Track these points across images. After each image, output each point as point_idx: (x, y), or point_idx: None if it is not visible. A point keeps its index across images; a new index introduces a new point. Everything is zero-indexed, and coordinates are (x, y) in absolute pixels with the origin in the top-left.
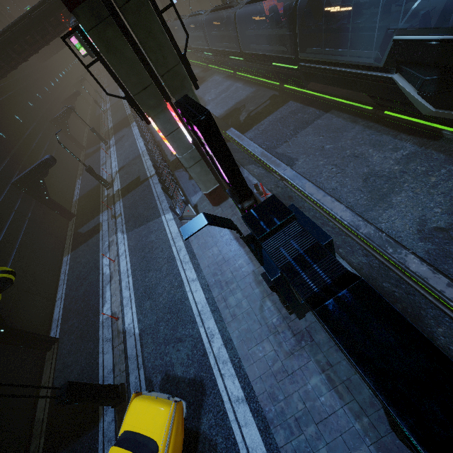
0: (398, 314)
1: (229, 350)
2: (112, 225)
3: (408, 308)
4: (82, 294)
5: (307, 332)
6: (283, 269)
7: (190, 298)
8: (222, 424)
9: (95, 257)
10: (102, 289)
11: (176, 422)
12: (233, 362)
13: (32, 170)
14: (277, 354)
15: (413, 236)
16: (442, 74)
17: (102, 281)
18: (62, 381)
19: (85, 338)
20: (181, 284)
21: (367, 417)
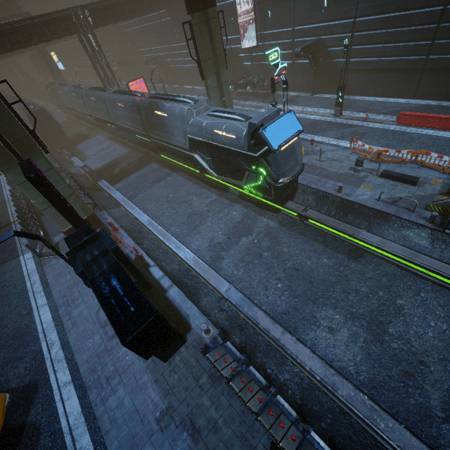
0: (124, 272)
1: (66, 350)
2: None
3: (192, 290)
4: None
5: None
6: (83, 265)
7: (36, 321)
8: (48, 407)
9: None
10: None
11: None
12: (67, 358)
13: None
14: (103, 340)
15: (206, 248)
16: (212, 157)
17: None
18: None
19: None
20: (30, 311)
21: (151, 357)
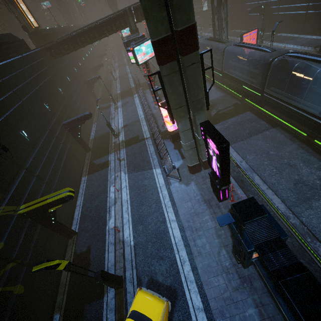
0: None
1: (195, 275)
2: (117, 165)
3: None
4: (95, 207)
5: (248, 278)
6: (257, 247)
7: (170, 232)
8: (187, 320)
9: (104, 184)
10: (109, 208)
11: (166, 314)
12: (197, 283)
13: (77, 119)
14: (227, 286)
15: None
16: None
17: (109, 202)
18: (79, 262)
19: (96, 238)
20: (164, 220)
21: None
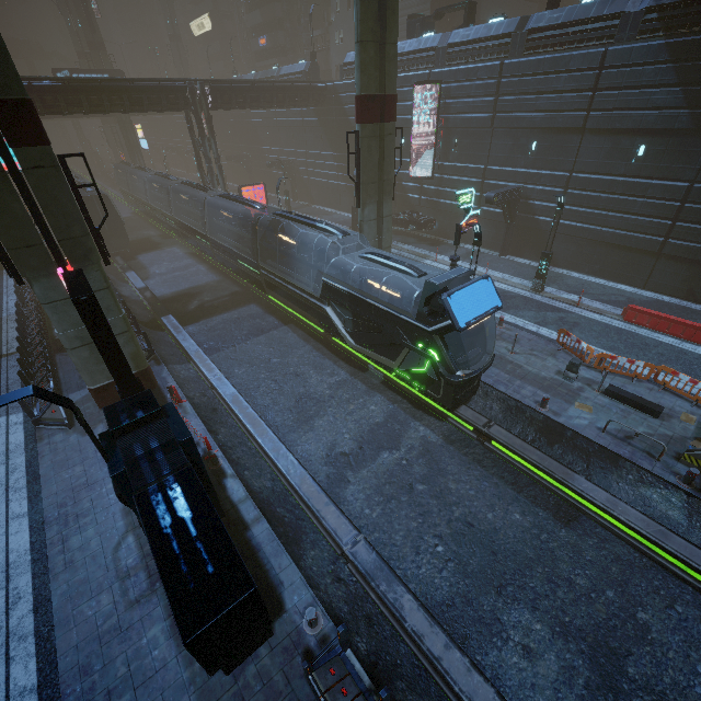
0: (202, 490)
1: (40, 617)
2: None
3: (290, 533)
4: None
5: None
6: (128, 463)
7: None
8: None
9: None
10: None
11: None
12: (39, 633)
13: None
14: (116, 606)
15: (321, 459)
16: (354, 317)
17: None
18: None
19: None
20: None
21: None
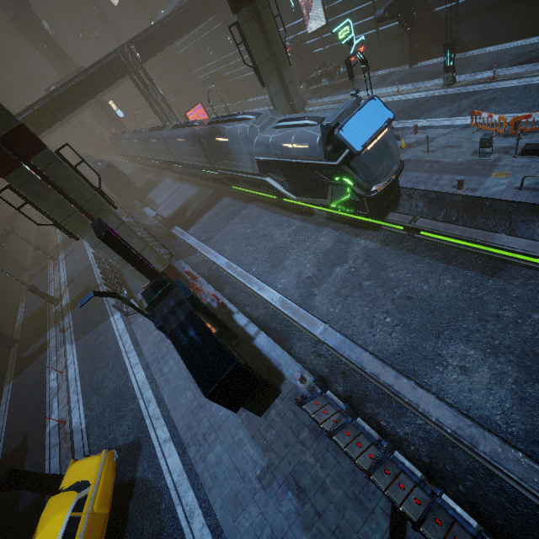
0: (200, 321)
1: (161, 408)
2: (60, 339)
3: (282, 336)
4: (27, 415)
5: None
6: (162, 319)
7: (132, 380)
8: (153, 464)
9: (41, 376)
10: (49, 403)
11: (107, 465)
12: (164, 415)
13: None
14: (195, 396)
15: (294, 286)
16: (286, 178)
17: (49, 395)
18: (5, 504)
19: (31, 454)
20: (125, 371)
21: (245, 412)
